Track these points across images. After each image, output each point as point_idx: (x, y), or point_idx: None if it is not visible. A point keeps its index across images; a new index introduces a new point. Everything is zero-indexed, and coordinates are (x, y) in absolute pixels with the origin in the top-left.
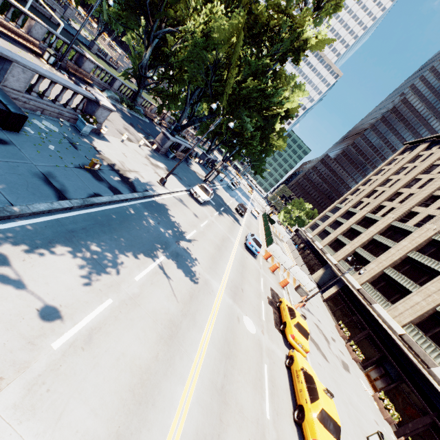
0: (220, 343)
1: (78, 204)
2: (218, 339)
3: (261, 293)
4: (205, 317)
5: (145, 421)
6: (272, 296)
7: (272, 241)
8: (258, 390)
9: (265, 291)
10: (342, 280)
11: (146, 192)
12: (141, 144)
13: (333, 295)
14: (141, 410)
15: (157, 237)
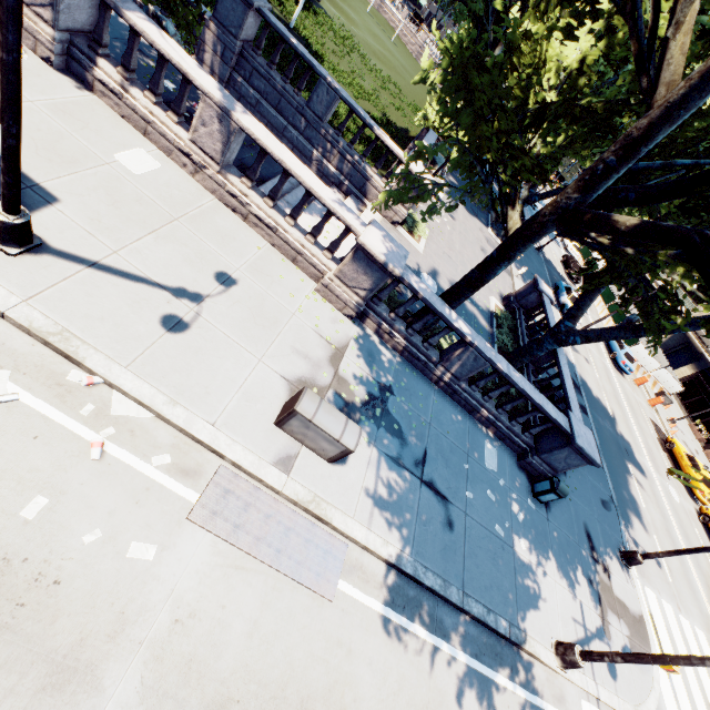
0: (680, 529)
1: (604, 460)
2: (678, 526)
3: (654, 438)
4: (666, 511)
5: (699, 601)
6: (657, 434)
7: (636, 339)
8: (704, 555)
9: (652, 430)
10: (705, 358)
11: (577, 378)
12: (520, 273)
13: (686, 380)
14: (695, 596)
15: (614, 442)
